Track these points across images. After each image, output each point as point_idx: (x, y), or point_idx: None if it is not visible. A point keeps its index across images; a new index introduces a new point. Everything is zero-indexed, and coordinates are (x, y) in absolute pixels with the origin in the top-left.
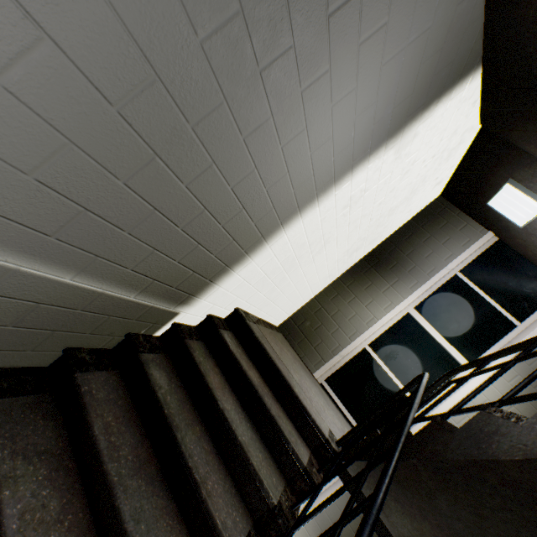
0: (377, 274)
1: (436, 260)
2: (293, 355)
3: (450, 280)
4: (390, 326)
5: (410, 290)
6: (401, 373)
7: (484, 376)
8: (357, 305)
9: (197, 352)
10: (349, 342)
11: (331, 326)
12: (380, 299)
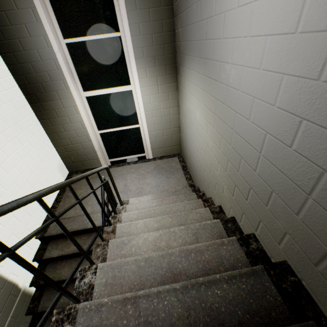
0: (48, 103)
1: (47, 54)
2: (85, 182)
3: (70, 52)
4: (92, 113)
5: (68, 90)
6: (121, 123)
7: (138, 88)
8: (69, 127)
9: (50, 276)
10: (92, 143)
11: (79, 147)
12: (69, 112)
